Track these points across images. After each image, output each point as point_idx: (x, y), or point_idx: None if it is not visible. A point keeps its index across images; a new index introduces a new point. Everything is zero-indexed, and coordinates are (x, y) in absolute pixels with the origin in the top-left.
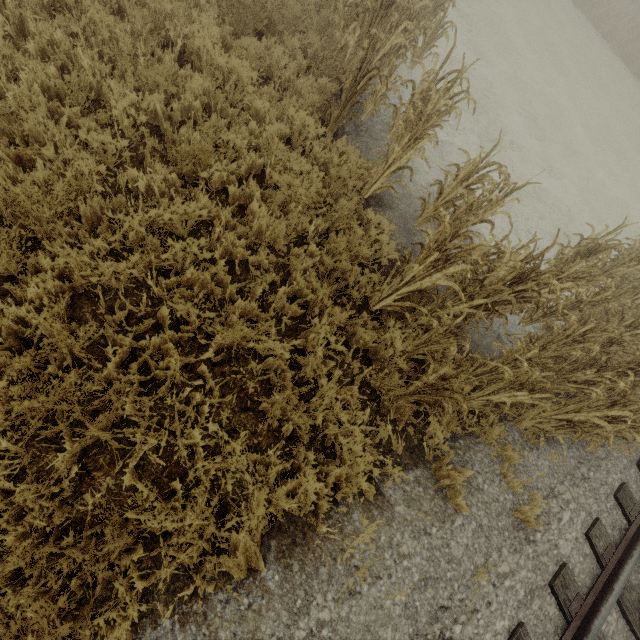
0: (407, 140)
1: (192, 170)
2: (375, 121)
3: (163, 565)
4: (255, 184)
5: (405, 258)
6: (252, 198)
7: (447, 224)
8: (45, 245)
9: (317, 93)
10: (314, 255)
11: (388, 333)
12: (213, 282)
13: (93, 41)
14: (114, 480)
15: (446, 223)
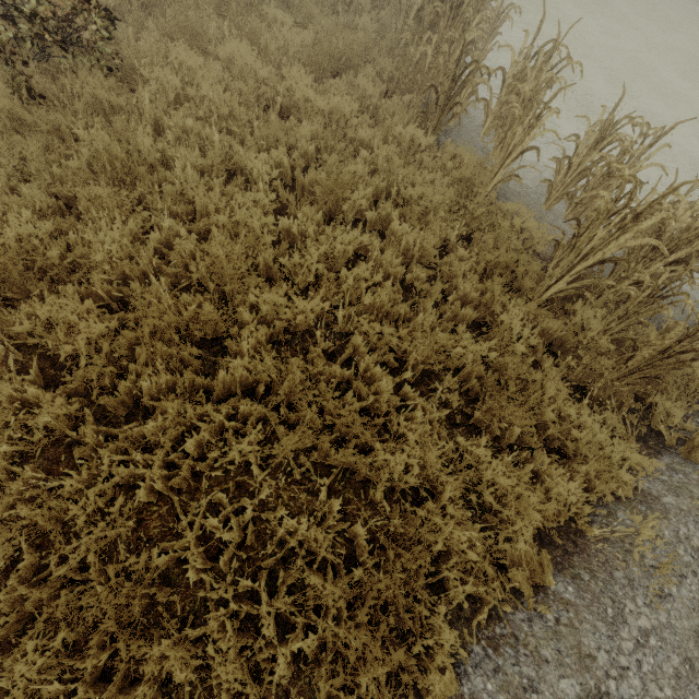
0: (527, 120)
1: (329, 208)
2: (462, 123)
3: (443, 592)
4: (391, 204)
5: (556, 241)
6: (386, 221)
7: (627, 178)
8: (250, 297)
9: (410, 108)
10: (462, 261)
11: (578, 315)
12: (390, 302)
13: (213, 120)
14: (368, 511)
15: (625, 177)
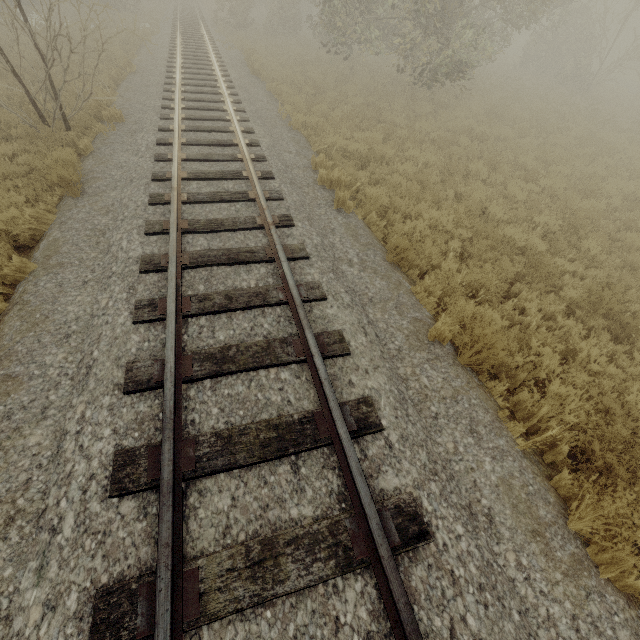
0: None
1: None
2: None
3: None
4: None
5: None
6: None
7: None
8: None
9: None
10: None
11: None
12: None
13: None
14: None
15: None
